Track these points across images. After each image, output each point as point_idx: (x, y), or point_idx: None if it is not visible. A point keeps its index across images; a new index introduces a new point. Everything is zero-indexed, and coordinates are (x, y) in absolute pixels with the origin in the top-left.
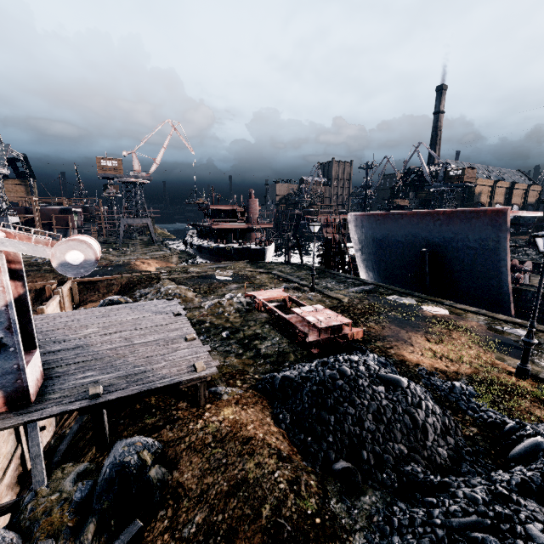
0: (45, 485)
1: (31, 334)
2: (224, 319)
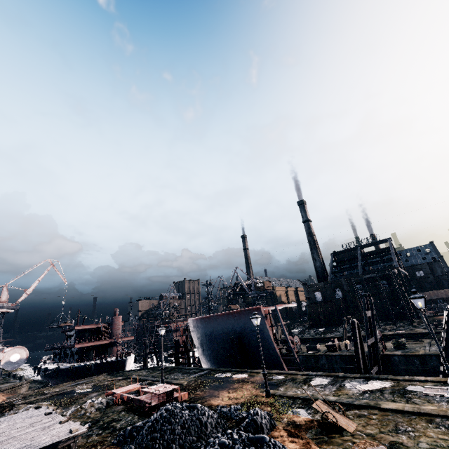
0: None
1: None
2: (86, 417)
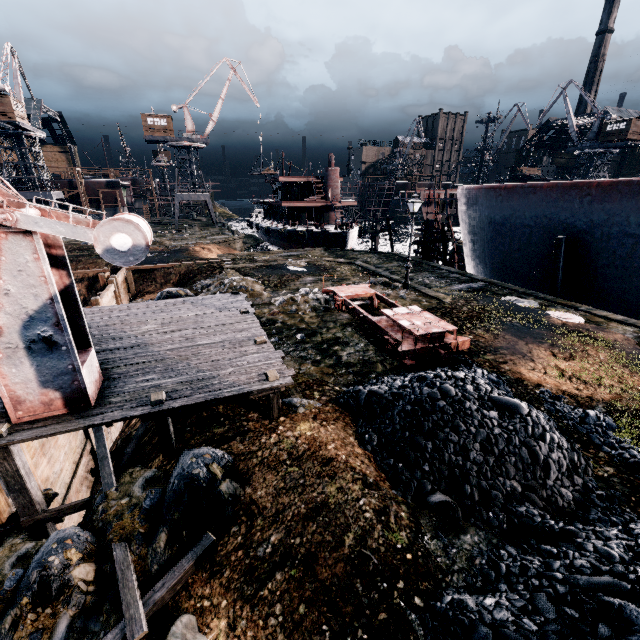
0: (114, 488)
1: (84, 331)
2: (298, 318)
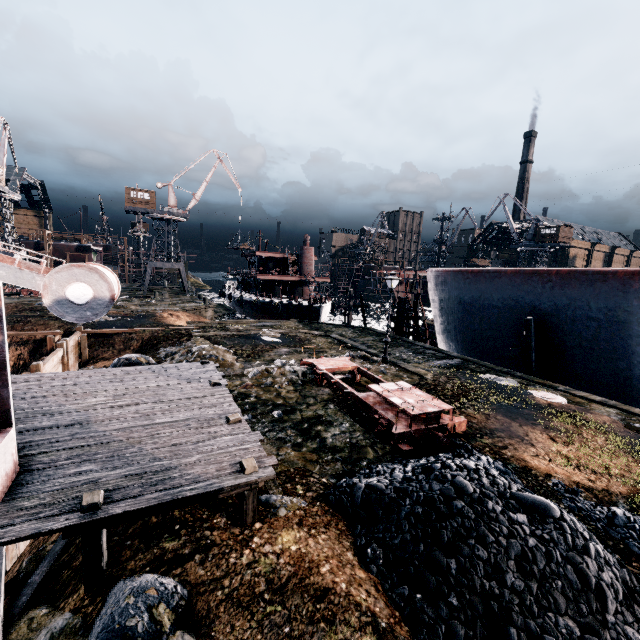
0: None
1: (6, 404)
2: (274, 392)
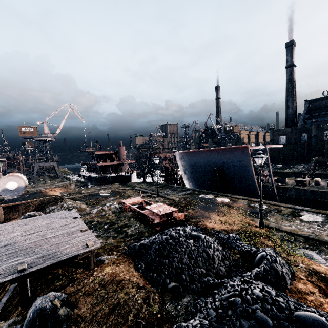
0: None
1: None
2: (106, 218)
